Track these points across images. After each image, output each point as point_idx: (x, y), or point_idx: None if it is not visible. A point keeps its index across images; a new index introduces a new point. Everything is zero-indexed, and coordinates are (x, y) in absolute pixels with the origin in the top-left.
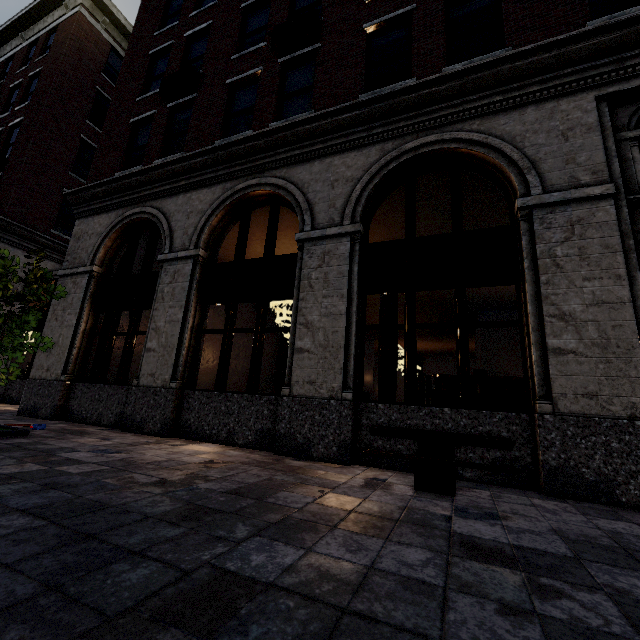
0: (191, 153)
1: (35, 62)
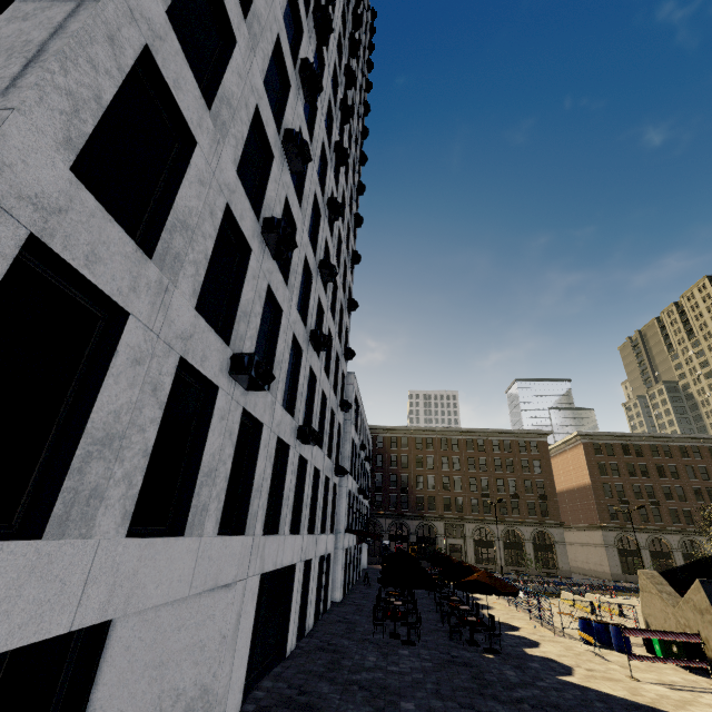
0: (641, 526)
1: (532, 454)
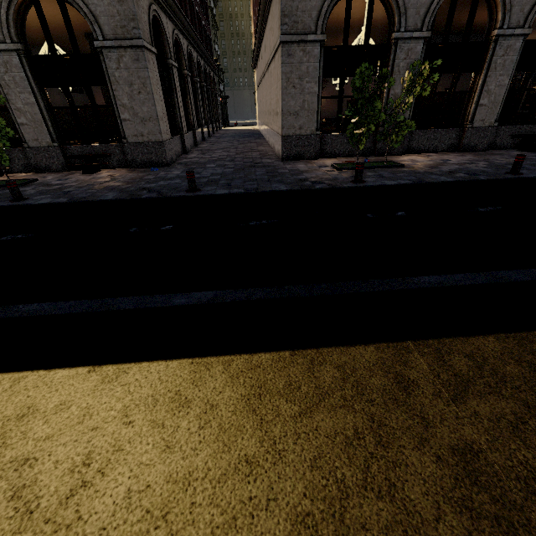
0: None
1: None
